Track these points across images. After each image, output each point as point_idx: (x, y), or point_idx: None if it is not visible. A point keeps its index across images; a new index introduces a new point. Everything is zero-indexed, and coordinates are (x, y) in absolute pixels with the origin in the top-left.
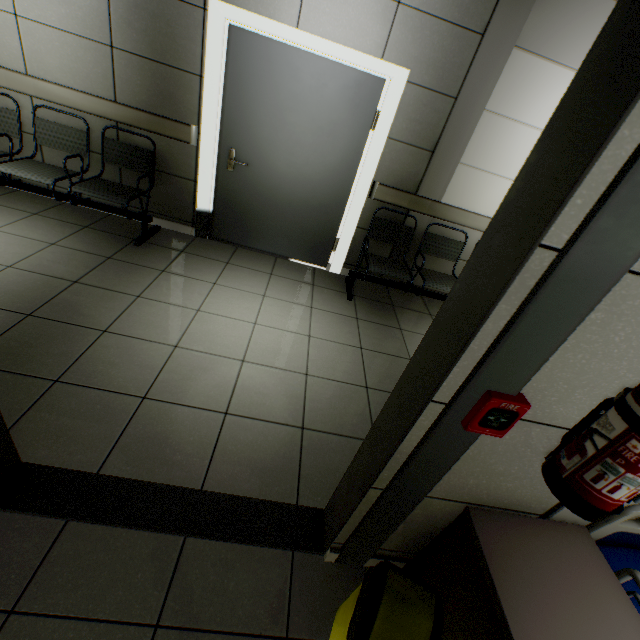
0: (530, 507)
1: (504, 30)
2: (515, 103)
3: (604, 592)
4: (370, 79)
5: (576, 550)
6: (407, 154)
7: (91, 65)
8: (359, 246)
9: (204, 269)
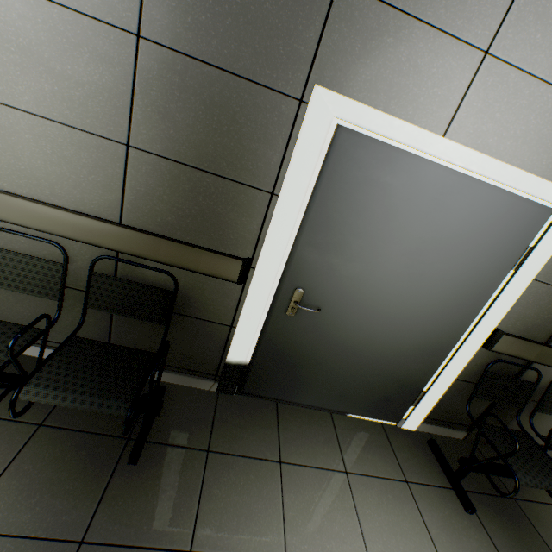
0: None
1: None
2: None
3: None
4: (532, 207)
5: None
6: (550, 297)
7: (85, 169)
8: (449, 398)
9: (254, 504)
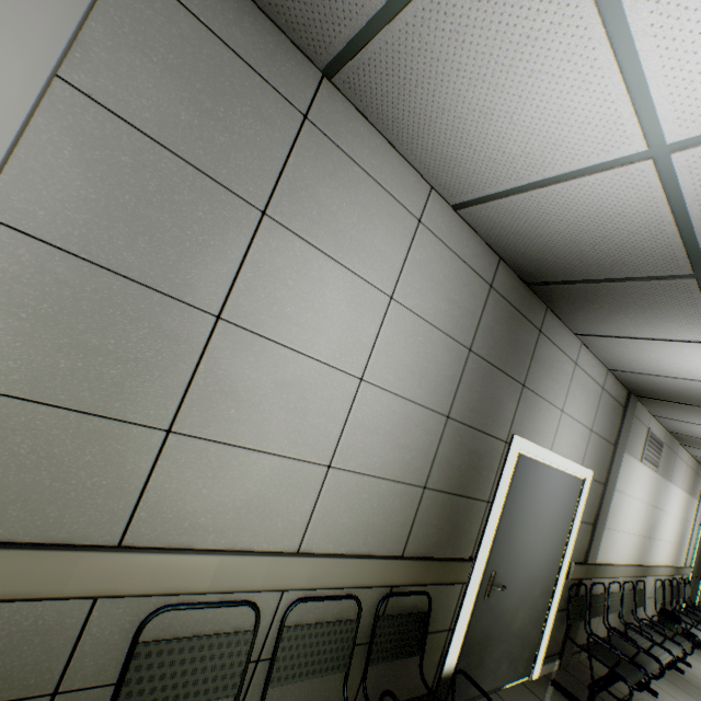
0: None
1: (622, 442)
2: (620, 480)
3: None
4: (576, 480)
5: None
6: (583, 529)
7: (393, 513)
8: (551, 631)
9: None
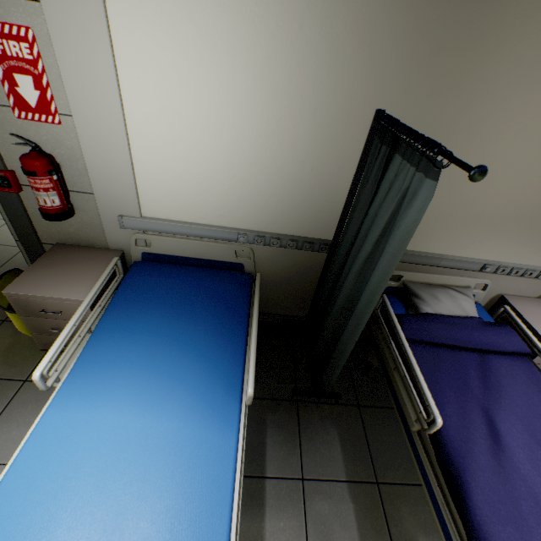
0: (100, 245)
1: None
2: None
3: (99, 266)
4: None
5: (104, 256)
6: None
7: None
8: None
9: None
